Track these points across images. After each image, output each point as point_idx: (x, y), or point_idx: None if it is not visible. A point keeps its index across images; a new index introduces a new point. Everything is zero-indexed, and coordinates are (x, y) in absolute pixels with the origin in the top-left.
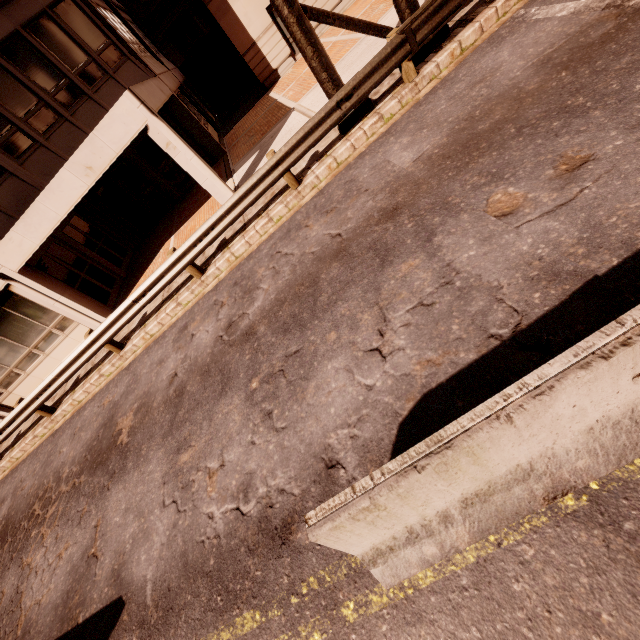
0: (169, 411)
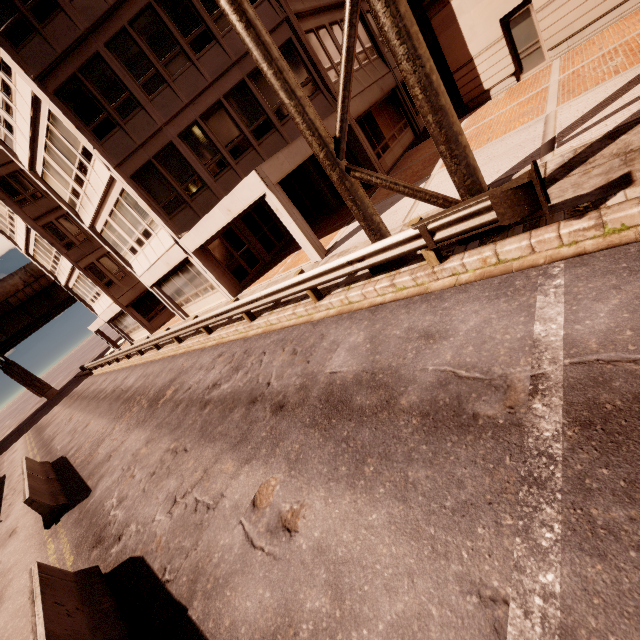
0: (169, 411)
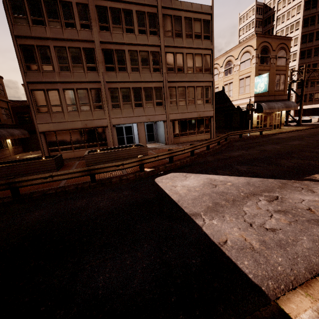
0: None
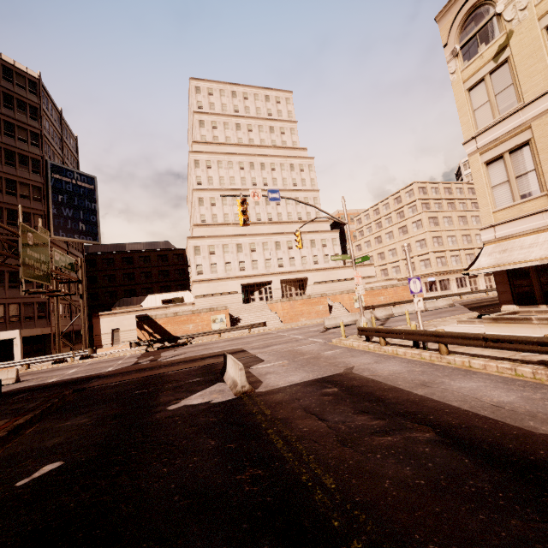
0: None
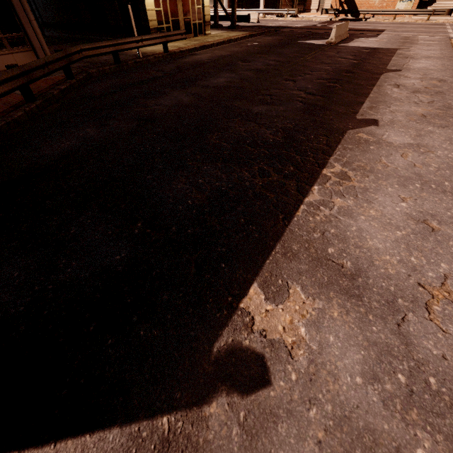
0: None
